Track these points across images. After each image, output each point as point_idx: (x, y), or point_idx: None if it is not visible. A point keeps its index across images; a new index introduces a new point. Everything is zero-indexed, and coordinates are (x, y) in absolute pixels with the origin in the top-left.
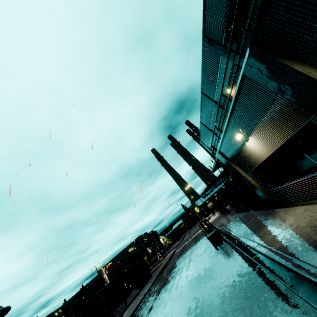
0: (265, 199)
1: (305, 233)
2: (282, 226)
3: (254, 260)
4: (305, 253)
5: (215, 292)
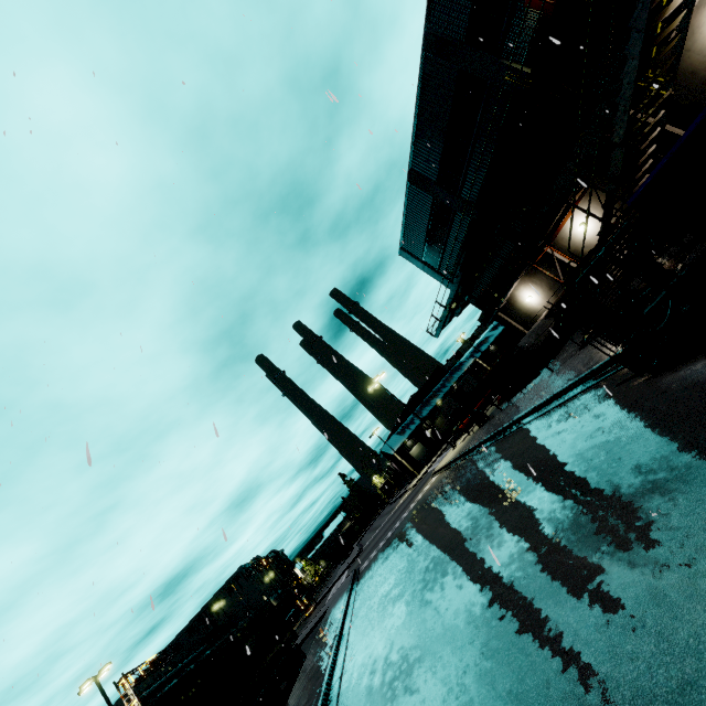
0: None
1: None
2: None
3: None
4: None
5: None
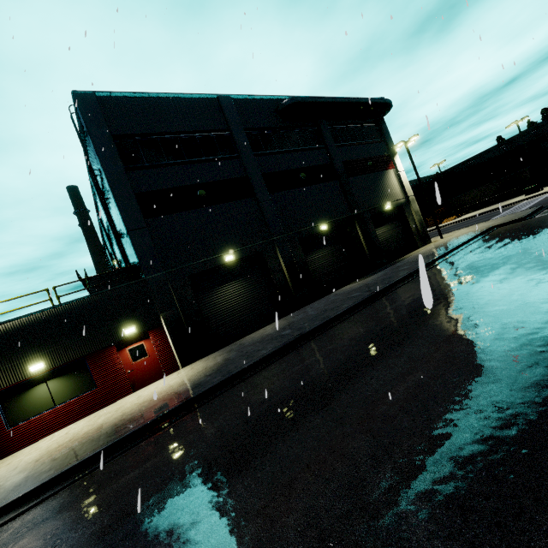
0: None
1: None
2: None
3: None
4: None
5: None
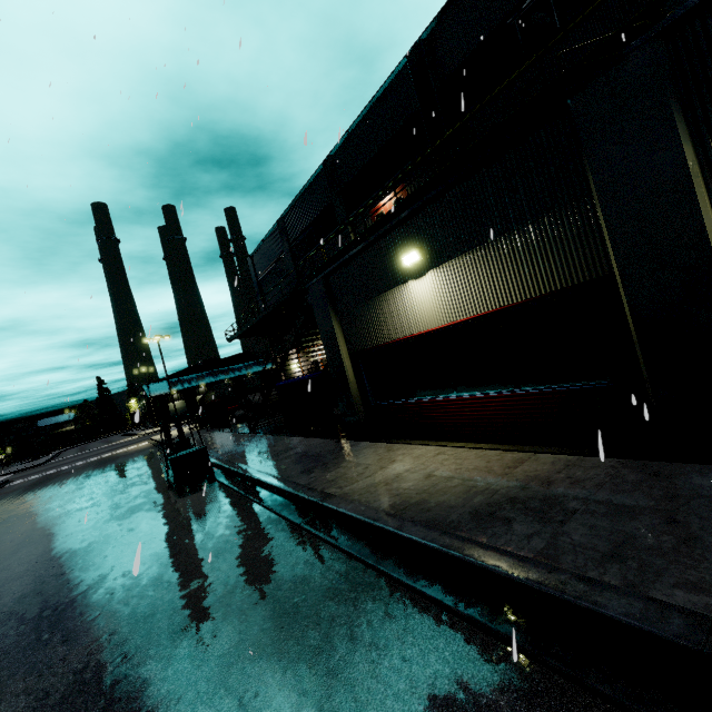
0: (348, 418)
1: (454, 488)
2: (388, 469)
3: (307, 527)
4: (470, 523)
5: (156, 599)
